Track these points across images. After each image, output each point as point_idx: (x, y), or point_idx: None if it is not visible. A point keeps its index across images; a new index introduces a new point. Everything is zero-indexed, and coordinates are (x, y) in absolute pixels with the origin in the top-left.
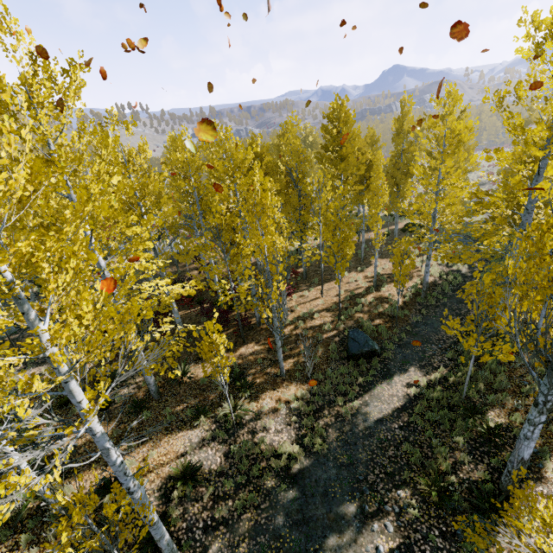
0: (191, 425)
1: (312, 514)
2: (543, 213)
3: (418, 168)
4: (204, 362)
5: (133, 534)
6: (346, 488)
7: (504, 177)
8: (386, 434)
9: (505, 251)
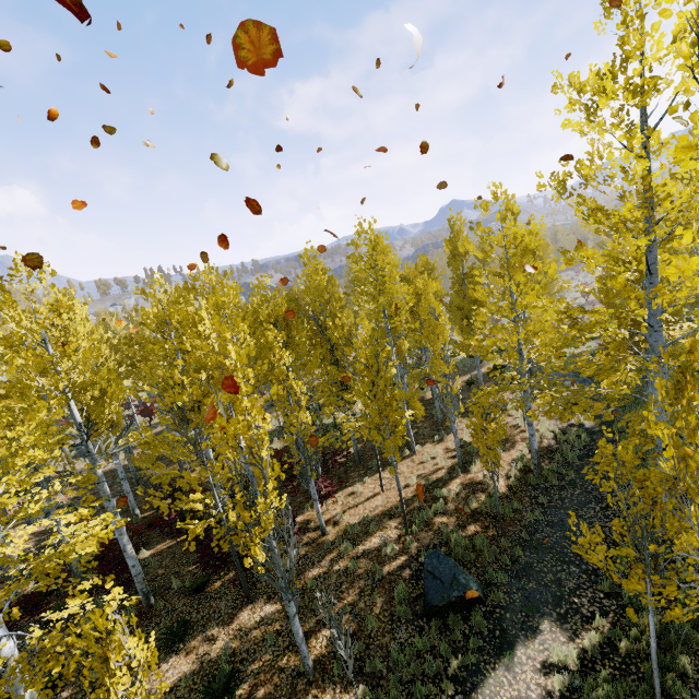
0: None
1: None
2: (677, 329)
3: (480, 290)
4: (170, 654)
5: None
6: None
7: (599, 281)
8: None
9: (637, 390)
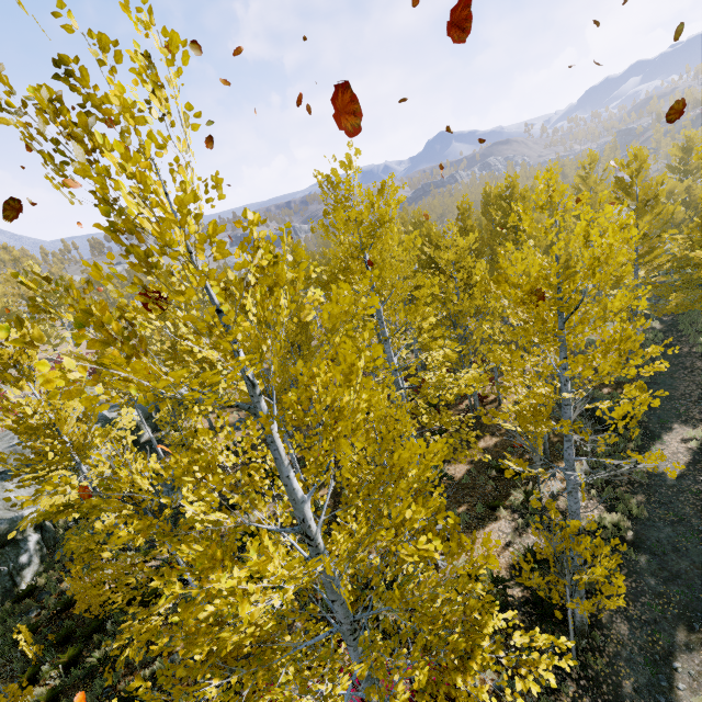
0: (490, 519)
1: (677, 569)
2: None
3: None
4: (449, 463)
5: (520, 619)
6: (693, 540)
7: None
8: (696, 487)
9: None
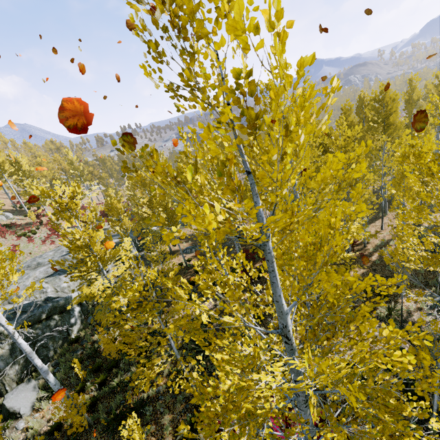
0: None
1: None
2: None
3: None
4: None
5: None
6: None
7: None
8: None
9: None
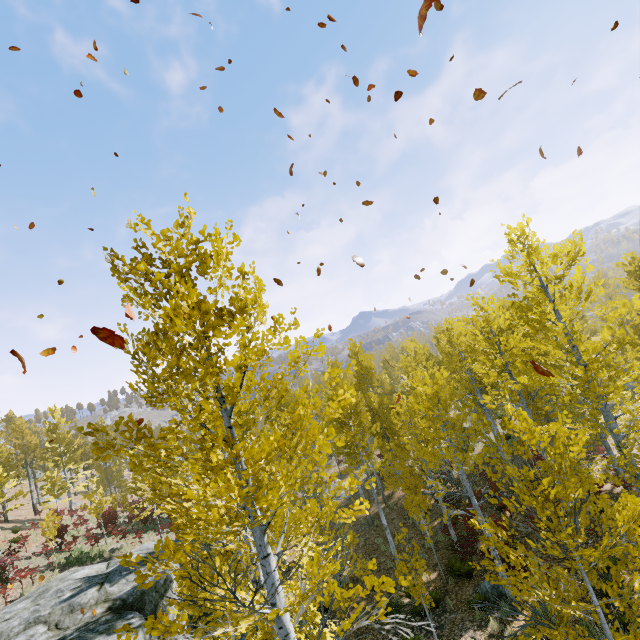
0: None
1: None
2: None
3: None
4: None
5: None
6: None
7: None
8: None
9: None
